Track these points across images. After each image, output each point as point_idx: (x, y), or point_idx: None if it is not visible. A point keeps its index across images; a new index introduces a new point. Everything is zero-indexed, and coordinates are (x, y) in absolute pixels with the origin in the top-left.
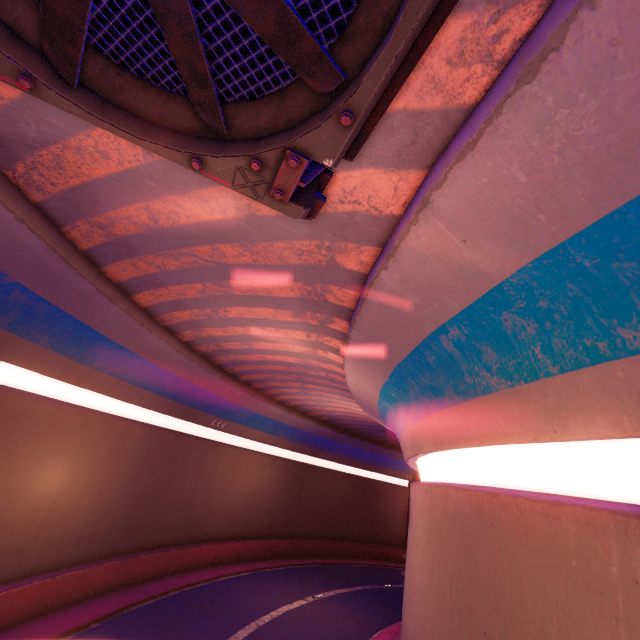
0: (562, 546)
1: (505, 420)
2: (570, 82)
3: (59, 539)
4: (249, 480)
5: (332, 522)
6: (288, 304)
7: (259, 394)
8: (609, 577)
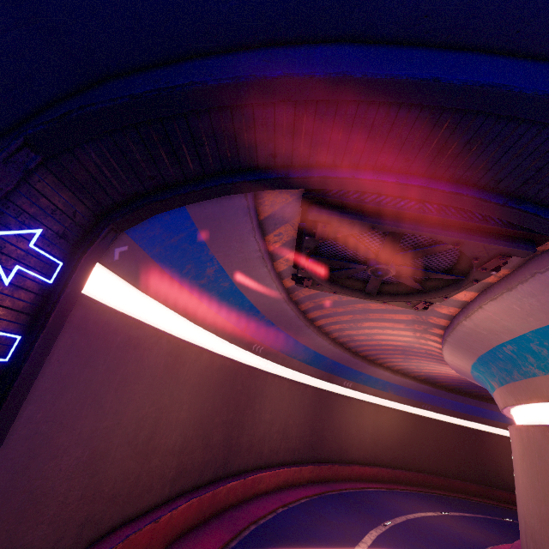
0: None
1: (546, 390)
2: (523, 294)
3: (287, 448)
4: (372, 424)
5: (443, 463)
6: (403, 321)
7: (372, 363)
8: None
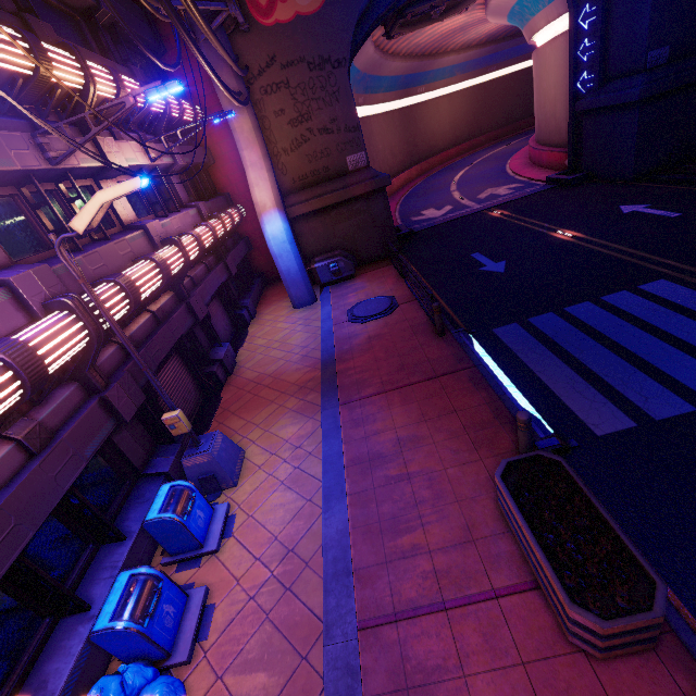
0: (544, 55)
1: (534, 28)
2: None
3: (398, 163)
4: (448, 114)
5: (510, 113)
6: None
7: (437, 56)
8: (547, 56)
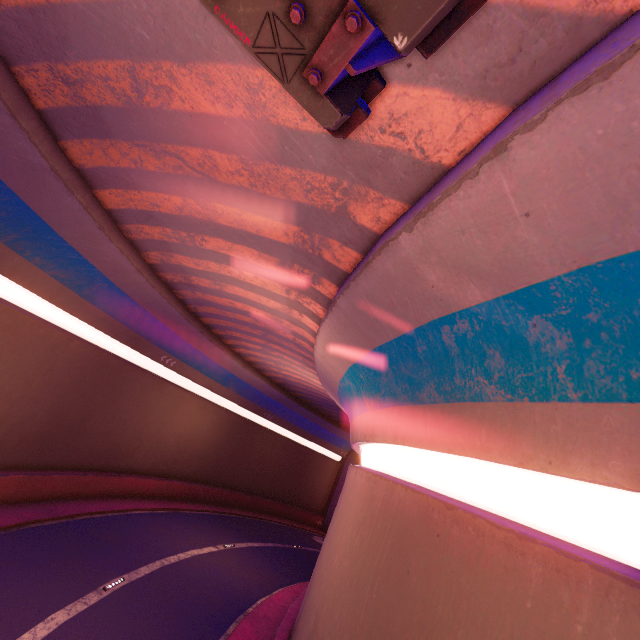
0: (519, 583)
1: (489, 434)
2: None
3: None
4: (187, 423)
5: (260, 479)
6: (276, 250)
7: (218, 341)
8: (570, 634)
